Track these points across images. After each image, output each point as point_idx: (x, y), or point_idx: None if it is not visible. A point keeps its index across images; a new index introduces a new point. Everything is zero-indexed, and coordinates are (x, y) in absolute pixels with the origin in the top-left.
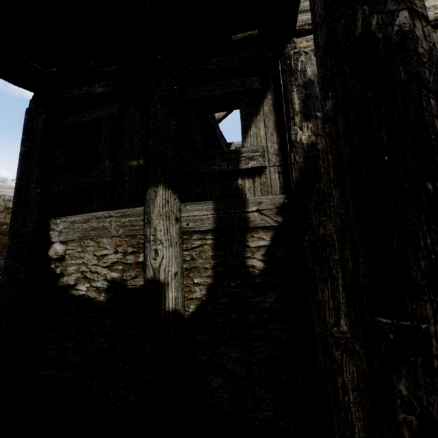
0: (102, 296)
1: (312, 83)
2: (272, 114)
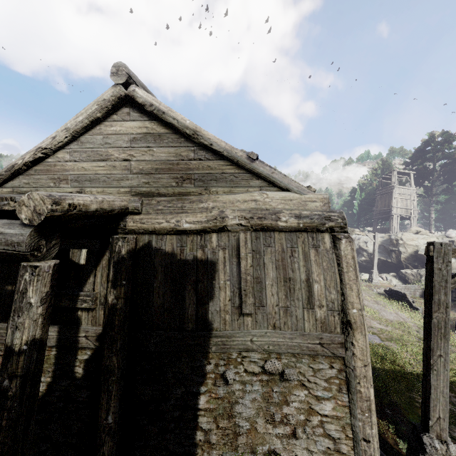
0: None
1: (124, 260)
2: (107, 268)
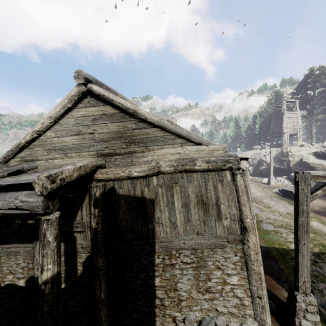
0: (20, 281)
1: (99, 200)
2: (88, 205)
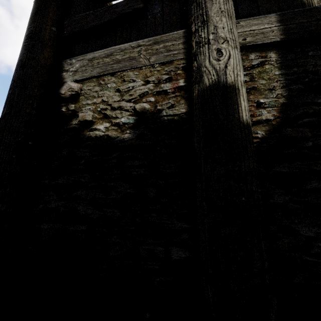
0: (127, 133)
1: None
2: None
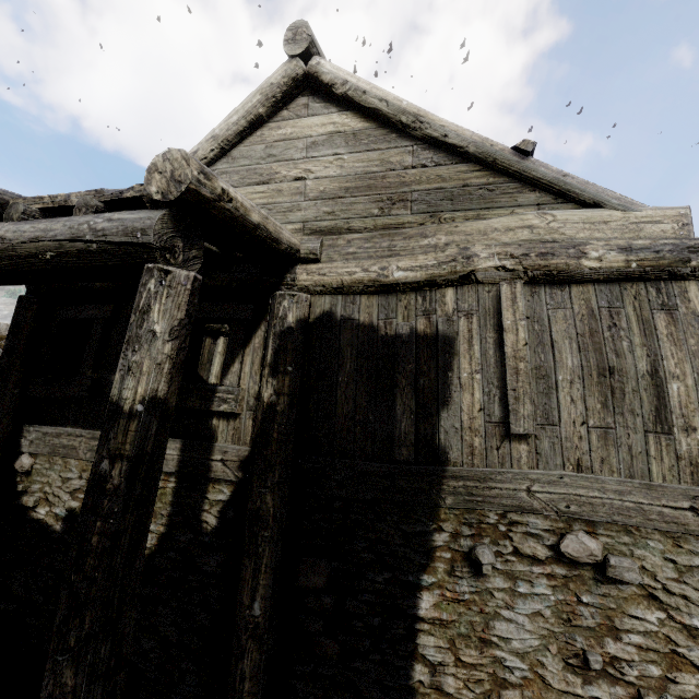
0: (59, 525)
1: (291, 331)
2: (261, 350)
